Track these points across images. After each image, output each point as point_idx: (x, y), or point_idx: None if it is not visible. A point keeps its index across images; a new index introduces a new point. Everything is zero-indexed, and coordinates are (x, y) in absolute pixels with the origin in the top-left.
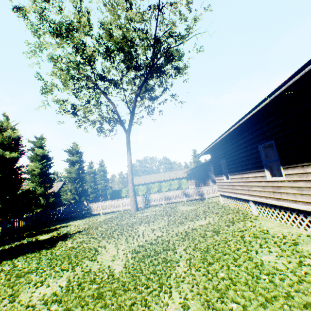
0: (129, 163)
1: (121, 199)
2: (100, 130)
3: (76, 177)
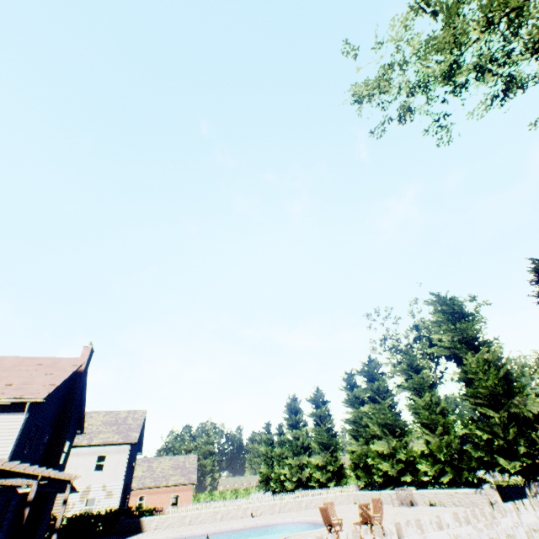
0: None
1: None
2: None
3: (305, 445)
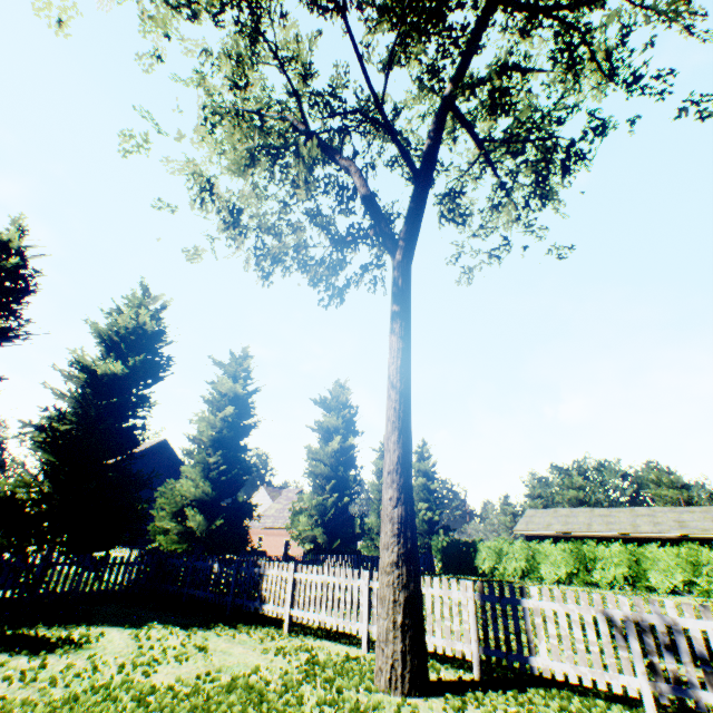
0: (392, 376)
1: (365, 576)
2: (313, 275)
3: (327, 474)
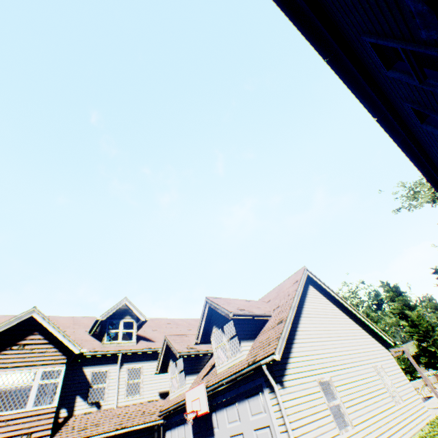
0: None
1: None
2: None
3: None
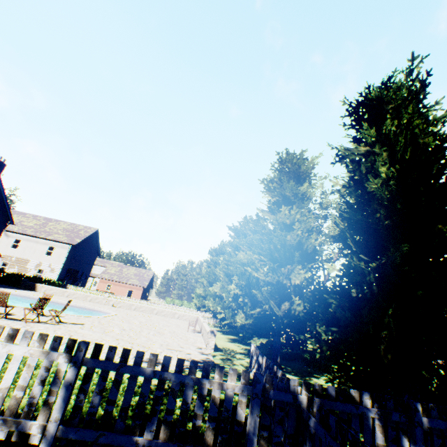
0: None
1: None
2: None
3: None
